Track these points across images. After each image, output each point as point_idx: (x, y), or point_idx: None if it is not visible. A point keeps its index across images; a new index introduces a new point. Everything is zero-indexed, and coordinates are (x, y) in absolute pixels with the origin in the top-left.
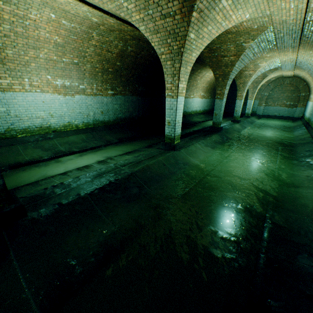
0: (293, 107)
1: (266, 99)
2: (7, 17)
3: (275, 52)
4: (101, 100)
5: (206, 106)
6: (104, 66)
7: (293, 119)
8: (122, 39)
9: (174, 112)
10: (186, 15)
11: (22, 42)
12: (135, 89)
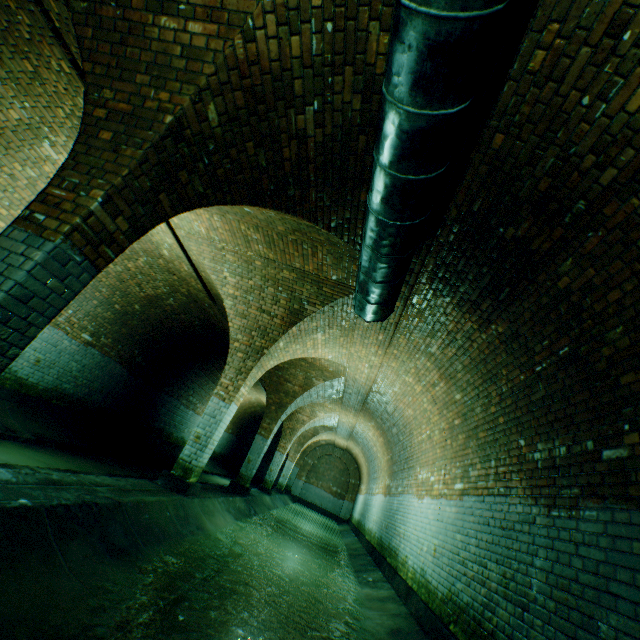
0: (340, 498)
1: (309, 469)
2: (48, 169)
3: (337, 406)
4: (58, 339)
5: (218, 445)
6: (114, 296)
7: (338, 519)
8: (173, 286)
9: (217, 423)
10: (287, 324)
11: (28, 196)
12: (131, 354)
